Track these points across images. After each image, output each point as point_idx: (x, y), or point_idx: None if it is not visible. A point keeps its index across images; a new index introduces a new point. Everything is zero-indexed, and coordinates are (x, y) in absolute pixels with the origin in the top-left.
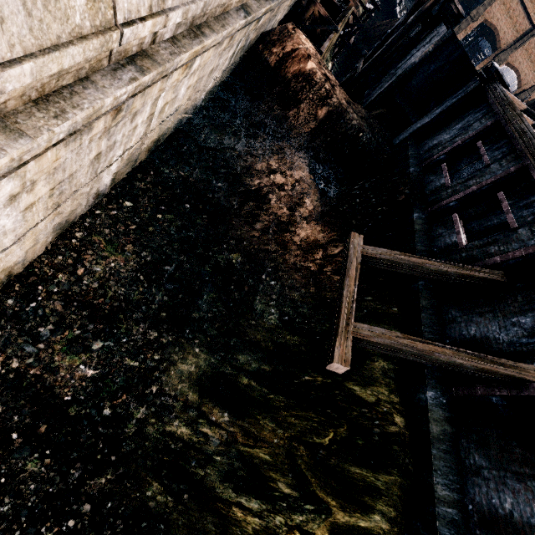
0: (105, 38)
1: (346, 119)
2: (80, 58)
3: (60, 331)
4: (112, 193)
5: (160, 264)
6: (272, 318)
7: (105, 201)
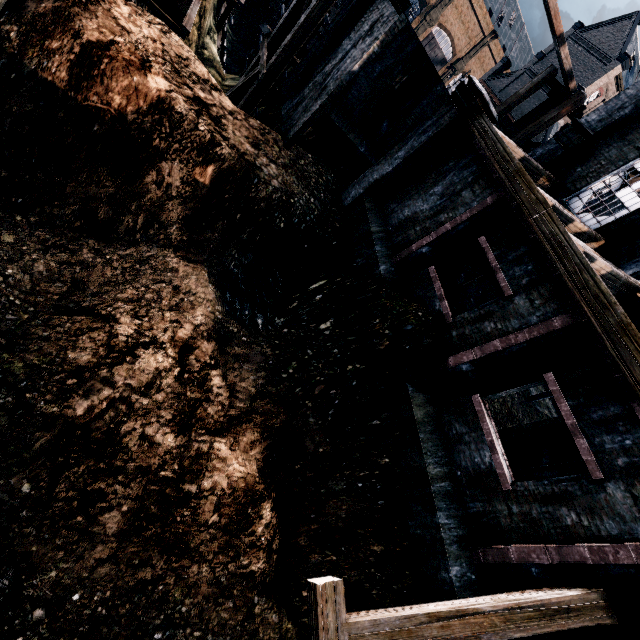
0: None
1: (258, 181)
2: None
3: None
4: None
5: None
6: None
7: None
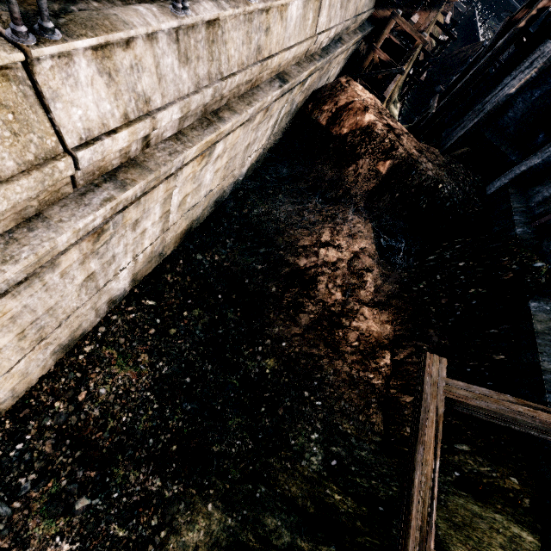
0: (44, 172)
1: (417, 171)
2: (3, 205)
3: (43, 481)
4: (133, 292)
5: (178, 376)
6: (313, 461)
7: (124, 302)
